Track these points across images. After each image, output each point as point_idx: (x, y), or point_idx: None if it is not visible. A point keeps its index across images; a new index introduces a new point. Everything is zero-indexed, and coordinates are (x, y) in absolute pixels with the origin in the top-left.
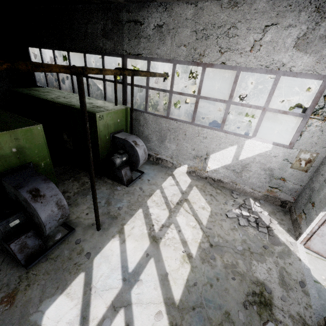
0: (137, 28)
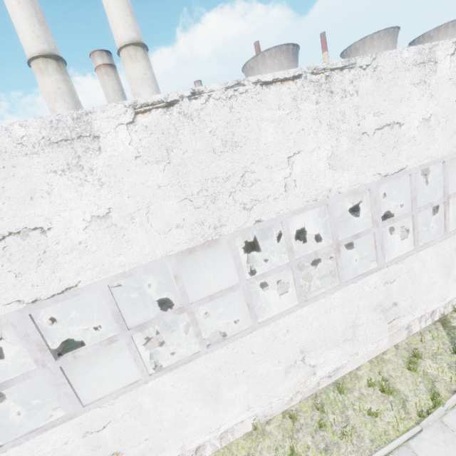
0: None
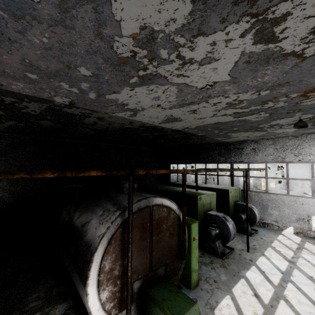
0: (240, 151)
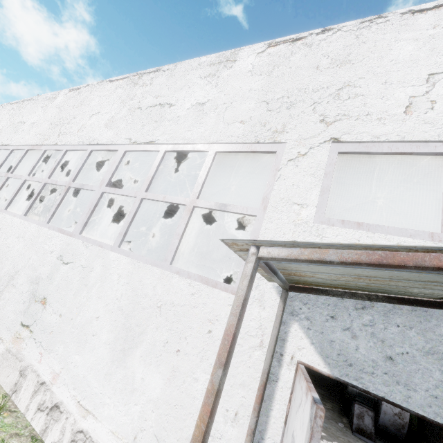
0: None
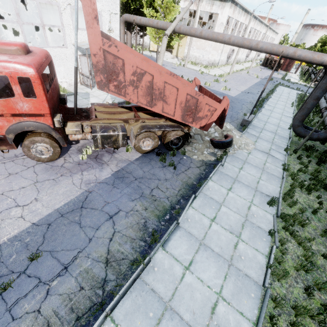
0: None
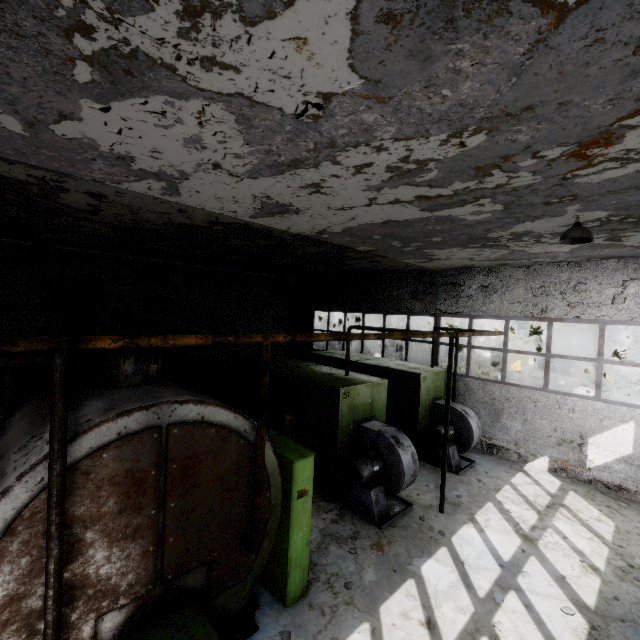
0: (456, 289)
